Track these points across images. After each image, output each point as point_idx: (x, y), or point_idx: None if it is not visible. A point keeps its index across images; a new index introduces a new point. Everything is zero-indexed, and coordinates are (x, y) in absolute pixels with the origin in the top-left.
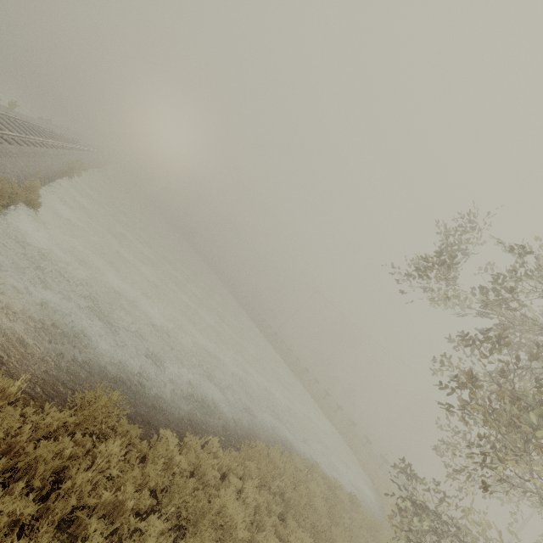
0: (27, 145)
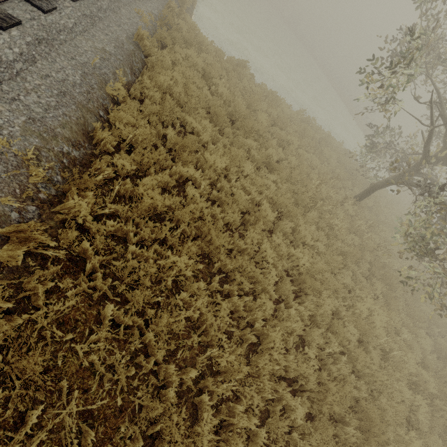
0: None
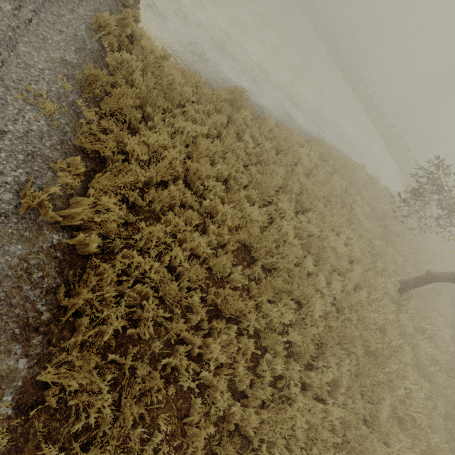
0: None
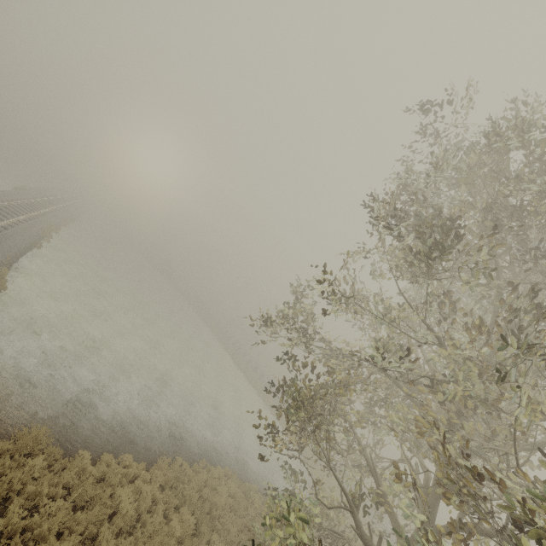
0: None
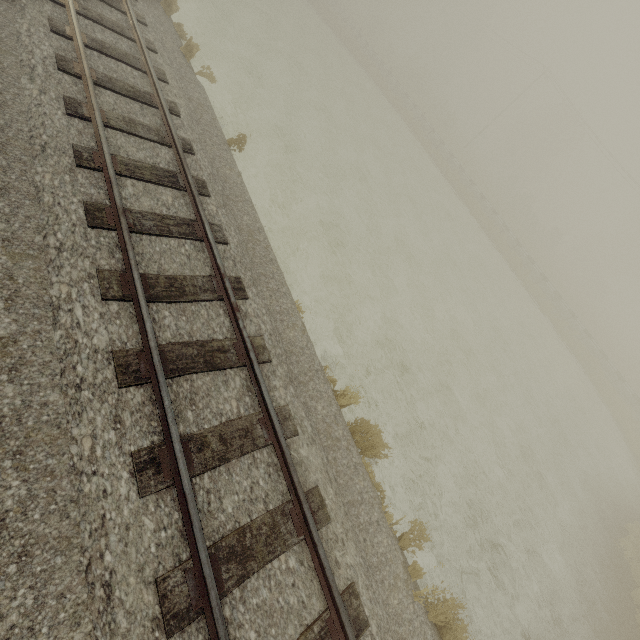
0: (207, 196)
